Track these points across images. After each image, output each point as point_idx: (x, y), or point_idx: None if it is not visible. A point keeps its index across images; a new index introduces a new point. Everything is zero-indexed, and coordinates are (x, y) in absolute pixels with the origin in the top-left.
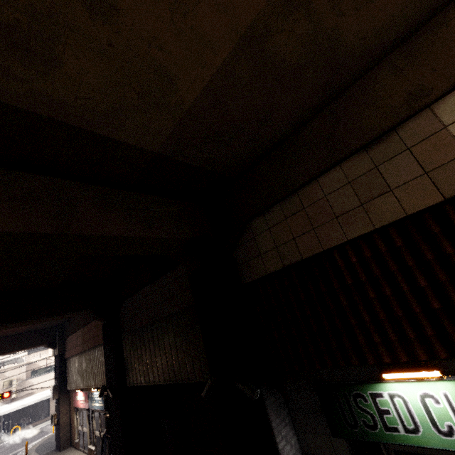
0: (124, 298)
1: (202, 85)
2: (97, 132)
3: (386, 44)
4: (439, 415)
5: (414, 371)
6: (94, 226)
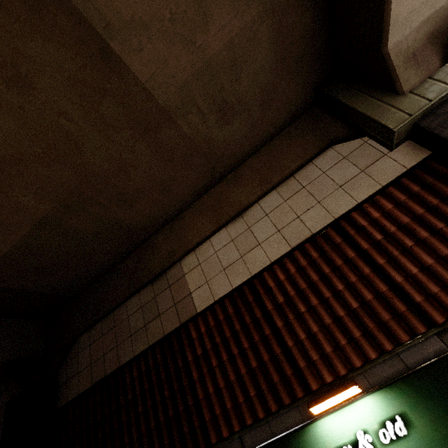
0: None
1: (13, 243)
2: None
3: (159, 222)
4: None
5: None
6: None
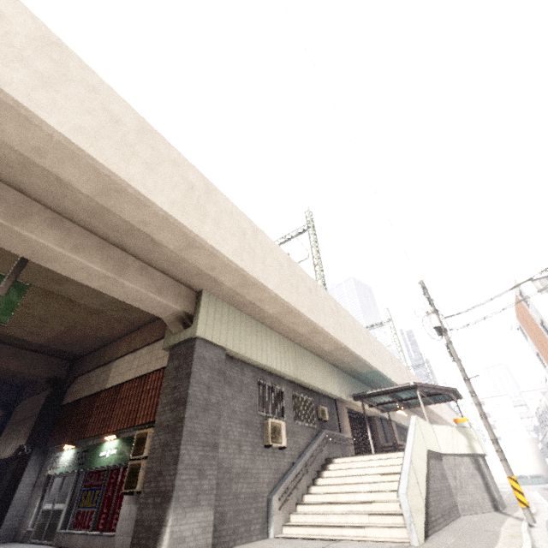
0: (22, 400)
1: (53, 336)
2: (18, 338)
3: (115, 337)
4: (66, 461)
5: (69, 445)
6: (4, 364)
